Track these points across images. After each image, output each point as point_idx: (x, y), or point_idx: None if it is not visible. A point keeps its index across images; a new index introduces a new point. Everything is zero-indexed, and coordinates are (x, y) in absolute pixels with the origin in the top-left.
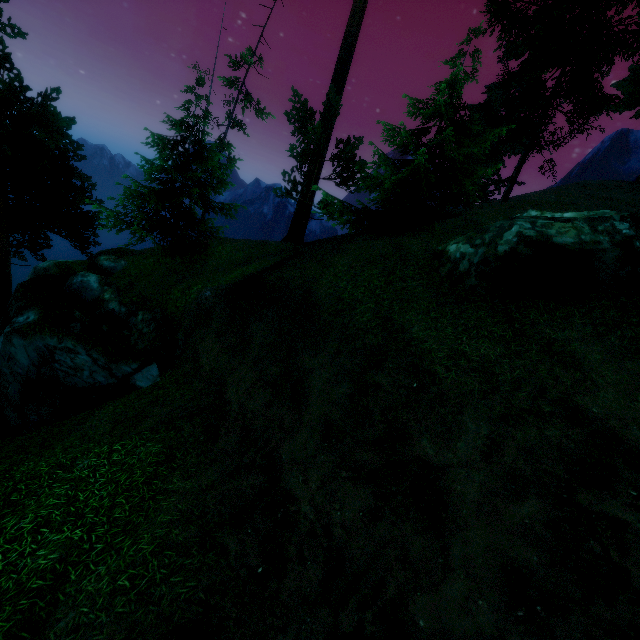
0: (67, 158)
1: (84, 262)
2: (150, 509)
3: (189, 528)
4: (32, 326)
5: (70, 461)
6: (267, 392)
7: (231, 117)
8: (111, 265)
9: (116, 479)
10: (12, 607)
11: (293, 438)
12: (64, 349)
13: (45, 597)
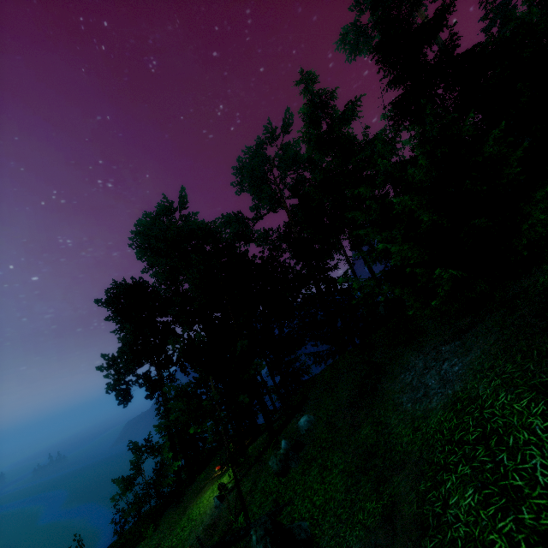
0: None
1: None
2: None
3: None
4: None
5: None
6: None
7: None
8: None
9: None
10: None
11: None
12: None
13: None
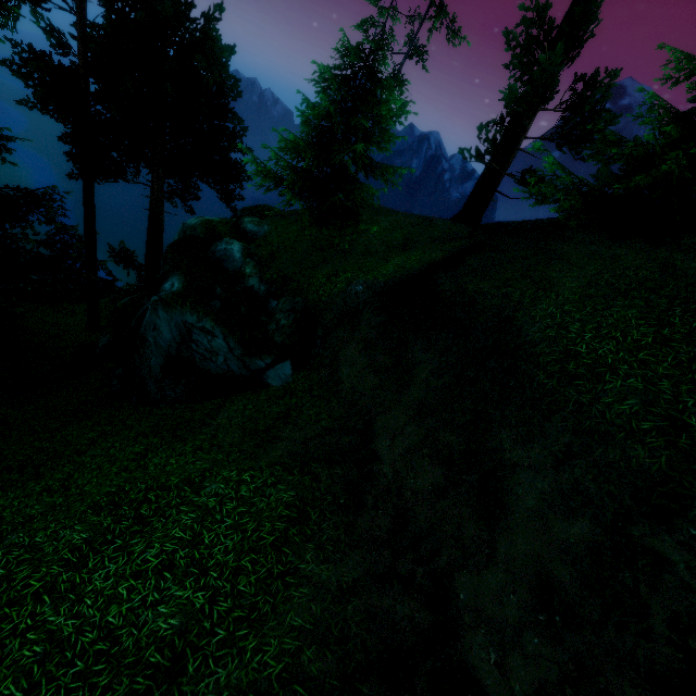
0: (223, 97)
1: (228, 222)
2: (278, 595)
3: (325, 655)
4: (176, 298)
5: (198, 479)
6: (437, 469)
7: (413, 41)
8: (254, 229)
9: (243, 526)
10: (129, 682)
11: (478, 571)
12: (203, 329)
13: (161, 685)
